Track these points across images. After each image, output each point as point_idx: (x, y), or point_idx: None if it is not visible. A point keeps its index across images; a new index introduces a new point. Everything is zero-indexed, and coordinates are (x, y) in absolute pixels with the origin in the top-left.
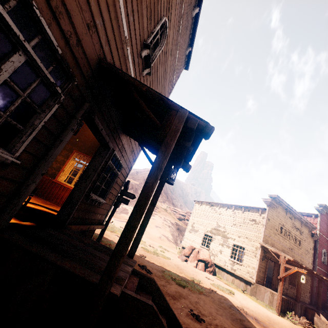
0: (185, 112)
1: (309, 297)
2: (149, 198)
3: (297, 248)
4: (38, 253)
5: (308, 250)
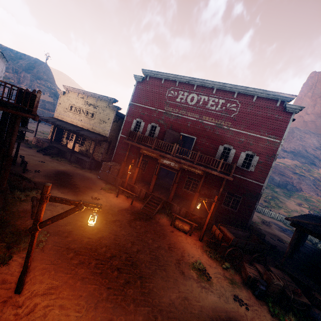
0: None
1: (101, 157)
2: None
3: (89, 120)
4: None
5: (105, 120)
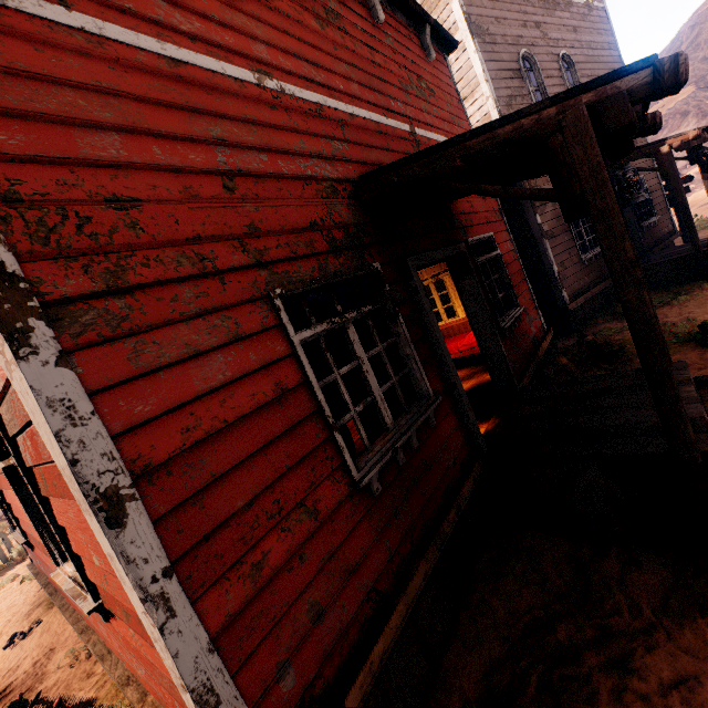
0: (665, 148)
1: None
2: (686, 207)
3: None
4: (652, 264)
5: None
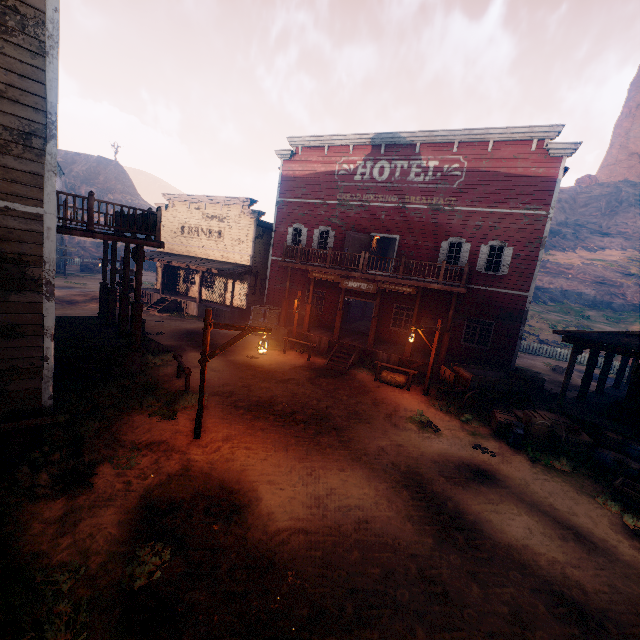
0: None
1: (246, 301)
2: None
3: (215, 243)
4: None
5: (241, 239)
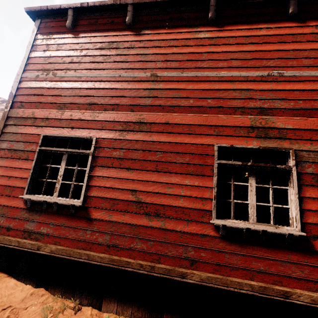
0: None
1: None
2: None
3: None
4: None
5: None
